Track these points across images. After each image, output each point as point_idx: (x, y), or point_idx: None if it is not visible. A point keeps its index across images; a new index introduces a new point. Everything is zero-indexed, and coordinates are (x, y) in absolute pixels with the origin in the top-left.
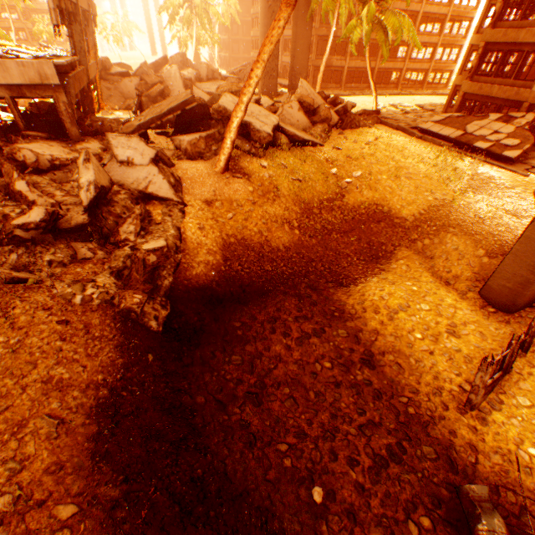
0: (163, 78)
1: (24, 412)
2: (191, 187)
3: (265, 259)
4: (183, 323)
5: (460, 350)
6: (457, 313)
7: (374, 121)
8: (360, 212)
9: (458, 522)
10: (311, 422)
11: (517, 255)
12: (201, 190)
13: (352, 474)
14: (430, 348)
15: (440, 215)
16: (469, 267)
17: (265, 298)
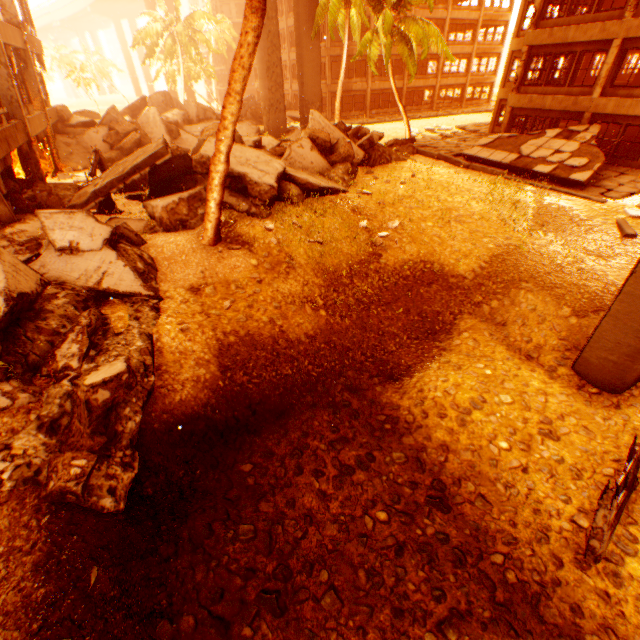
0: (139, 124)
1: None
2: (169, 271)
3: (282, 359)
4: (162, 484)
5: (562, 460)
6: (549, 401)
7: (409, 152)
8: (404, 274)
9: None
10: (364, 631)
11: (619, 318)
12: (185, 272)
13: None
14: (521, 462)
15: (507, 266)
16: (554, 333)
17: (285, 417)
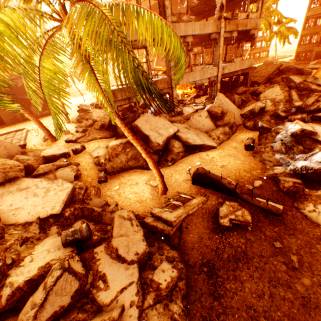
0: None
1: None
2: None
3: None
4: None
5: None
6: None
7: None
8: None
9: None
10: None
11: None
12: None
13: None
14: None
15: None
16: None
17: None
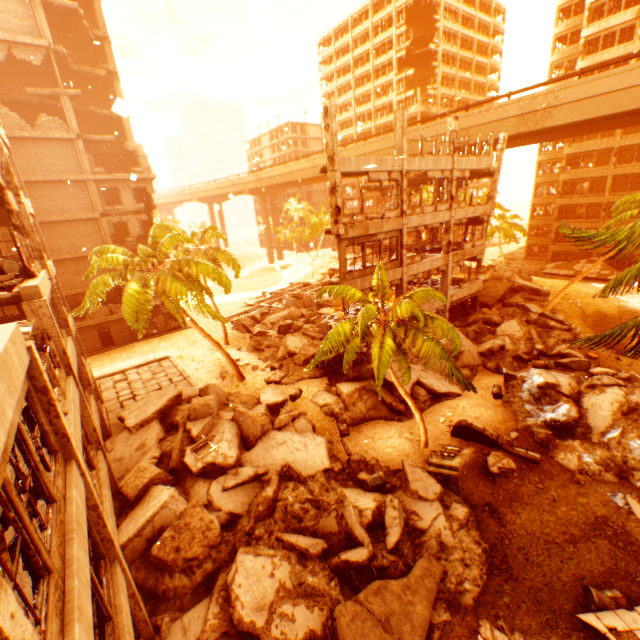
0: None
1: None
2: None
3: None
4: None
5: None
6: None
7: None
8: (595, 316)
9: None
10: None
11: None
12: None
13: None
14: None
15: (624, 309)
16: None
17: None
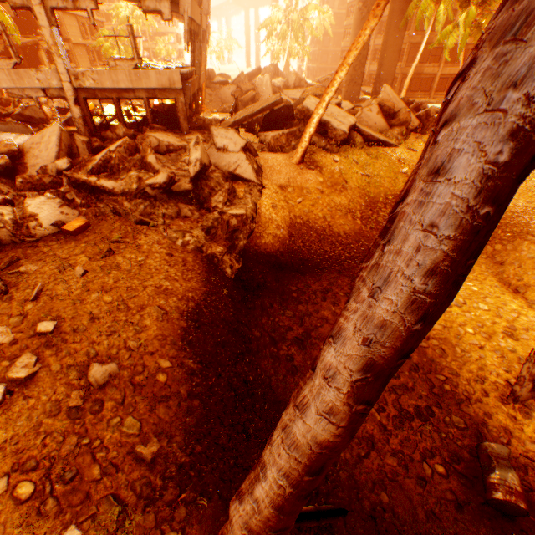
0: (255, 85)
1: (144, 301)
2: (269, 174)
3: (325, 241)
4: (249, 278)
5: (515, 351)
6: (520, 318)
7: None
8: None
9: (474, 479)
10: None
11: None
12: (278, 177)
13: (376, 416)
14: (480, 343)
15: (519, 221)
16: None
17: (320, 272)
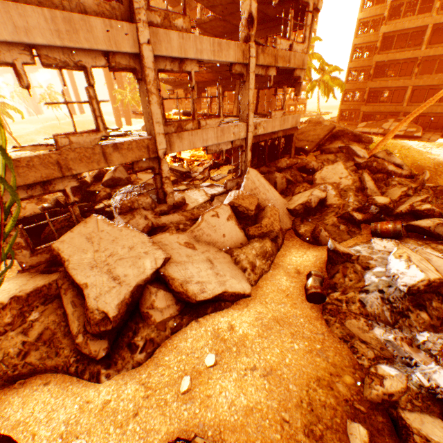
0: None
1: None
2: None
3: None
4: None
5: None
6: None
7: None
8: (413, 168)
9: None
10: None
11: None
12: None
13: None
14: None
15: (439, 162)
16: None
17: None
